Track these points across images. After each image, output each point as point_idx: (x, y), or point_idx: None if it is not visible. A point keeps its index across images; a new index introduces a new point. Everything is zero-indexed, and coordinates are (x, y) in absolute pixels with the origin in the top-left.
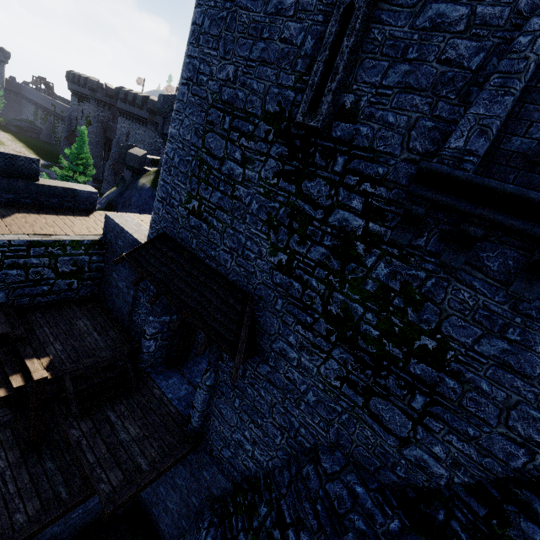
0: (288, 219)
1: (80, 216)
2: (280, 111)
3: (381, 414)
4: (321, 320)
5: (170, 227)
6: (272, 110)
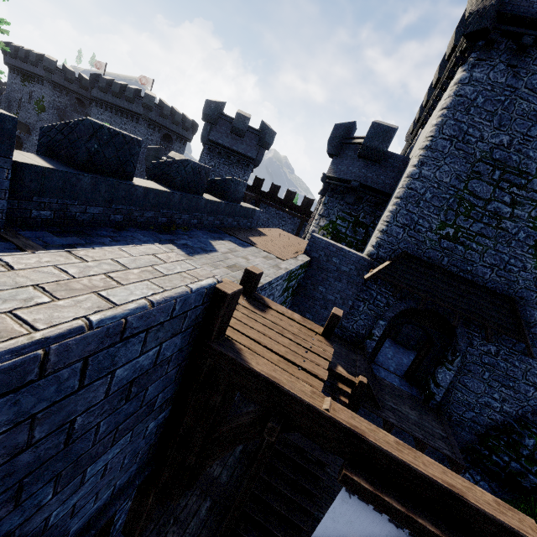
0: None
1: (265, 235)
2: None
3: None
4: None
5: (412, 248)
6: None
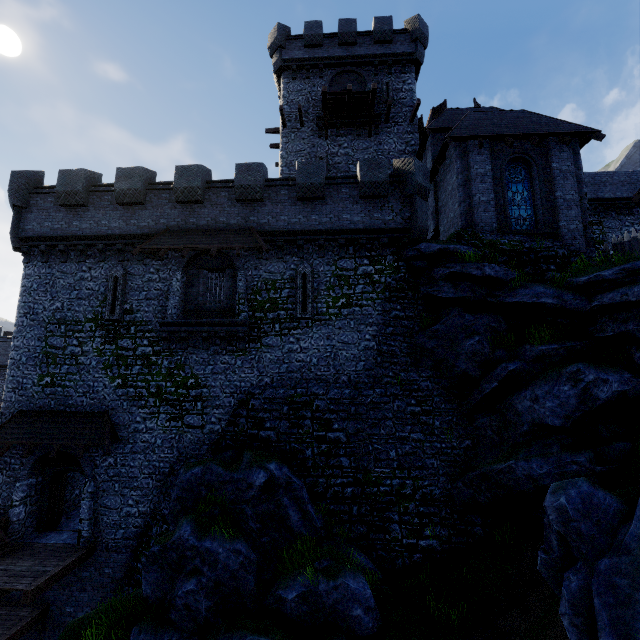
0: (116, 361)
1: None
2: (96, 317)
3: (190, 422)
4: (149, 399)
5: (26, 404)
6: (91, 317)
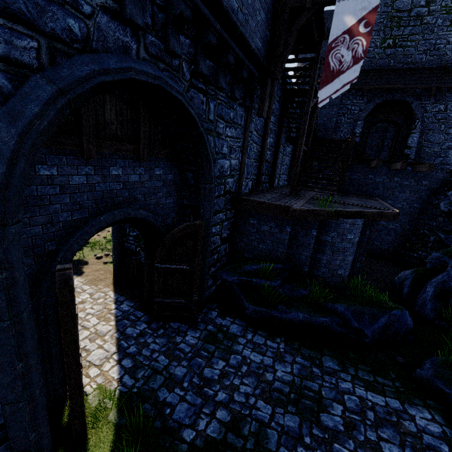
0: None
1: None
2: None
3: None
4: None
5: (367, 64)
6: None
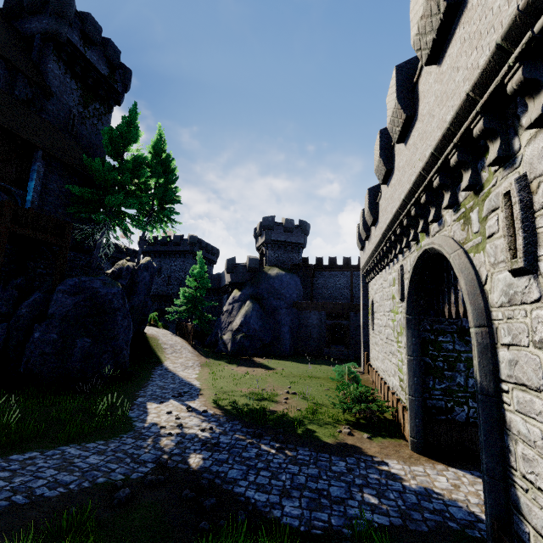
0: None
1: None
2: None
3: None
4: None
5: None
6: None
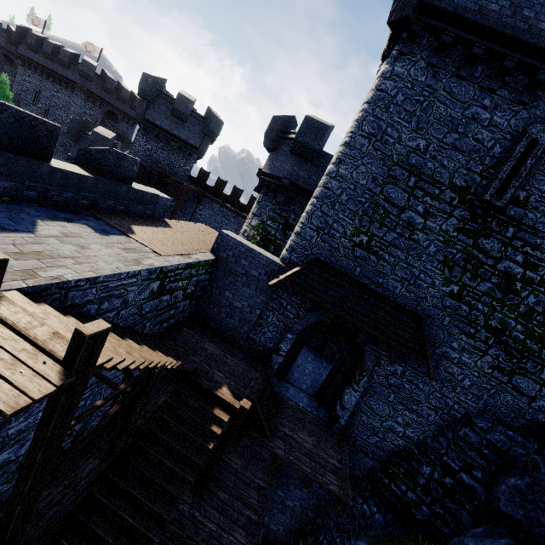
0: (463, 262)
1: (167, 227)
2: (466, 187)
3: (520, 385)
4: (482, 330)
5: (325, 254)
6: (460, 184)
